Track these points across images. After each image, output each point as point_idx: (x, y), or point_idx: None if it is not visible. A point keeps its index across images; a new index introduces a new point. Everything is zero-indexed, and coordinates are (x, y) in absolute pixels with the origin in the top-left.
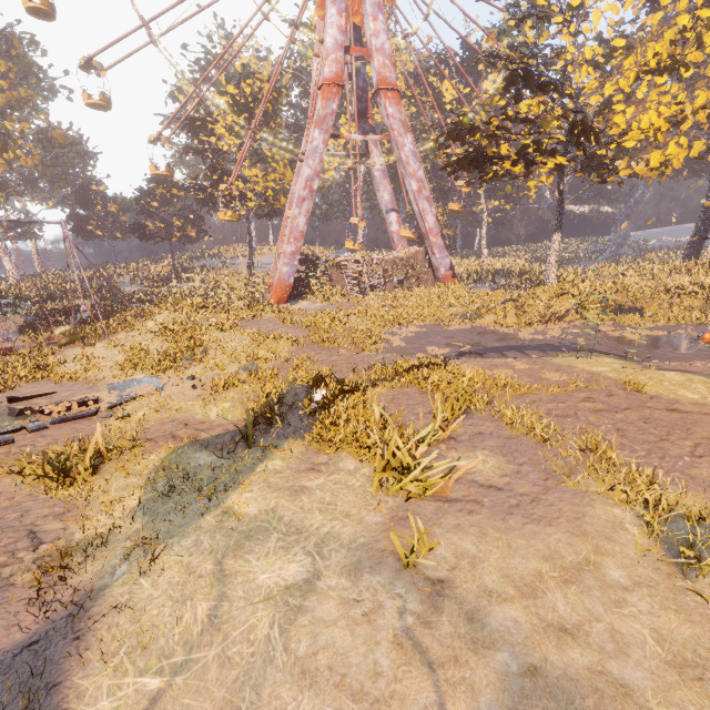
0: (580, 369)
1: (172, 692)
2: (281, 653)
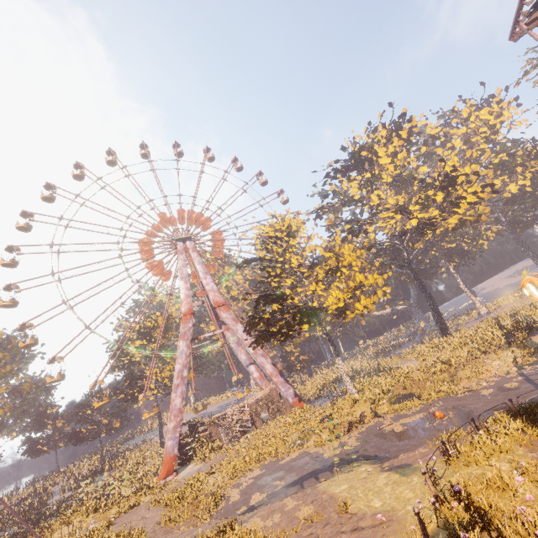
0: (328, 494)
1: None
2: None
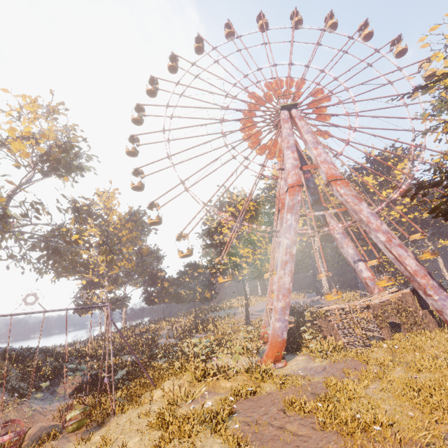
0: None
1: None
2: None
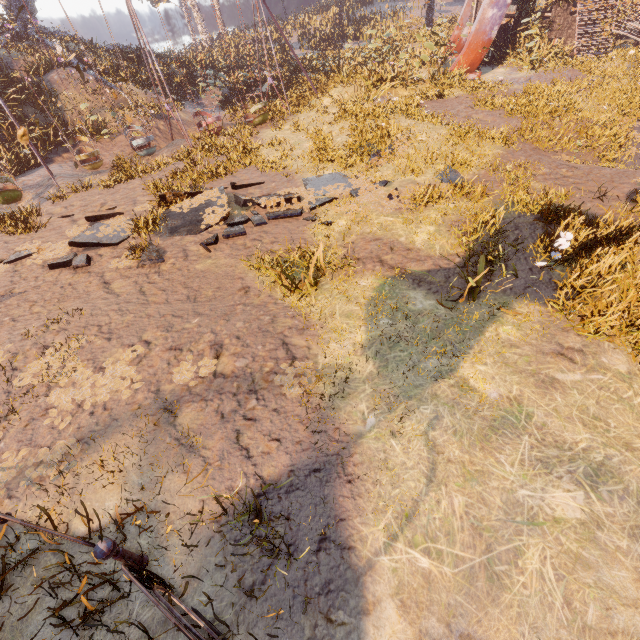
0: None
1: (443, 581)
2: (561, 605)
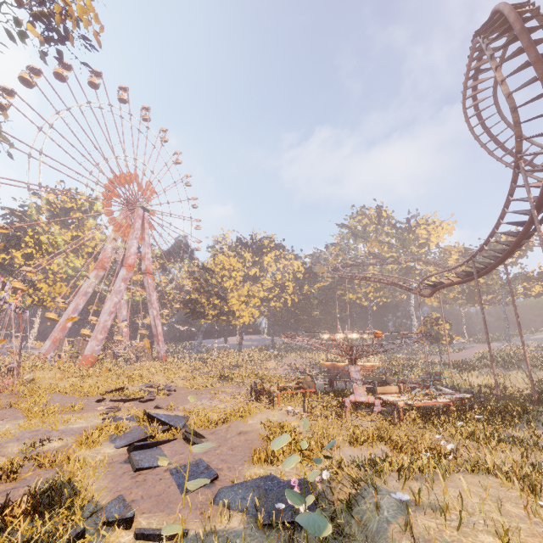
0: None
1: None
2: None
